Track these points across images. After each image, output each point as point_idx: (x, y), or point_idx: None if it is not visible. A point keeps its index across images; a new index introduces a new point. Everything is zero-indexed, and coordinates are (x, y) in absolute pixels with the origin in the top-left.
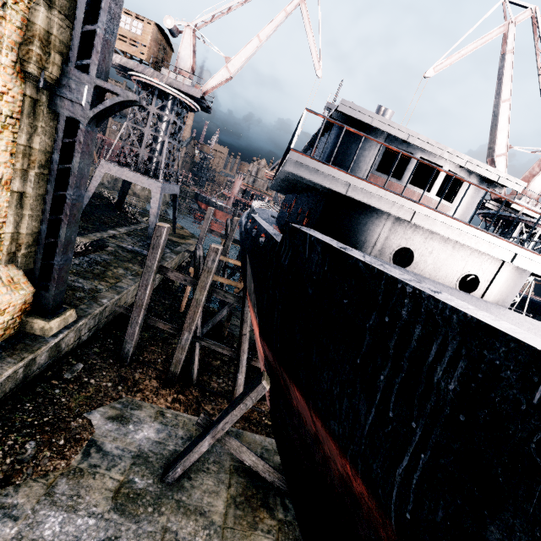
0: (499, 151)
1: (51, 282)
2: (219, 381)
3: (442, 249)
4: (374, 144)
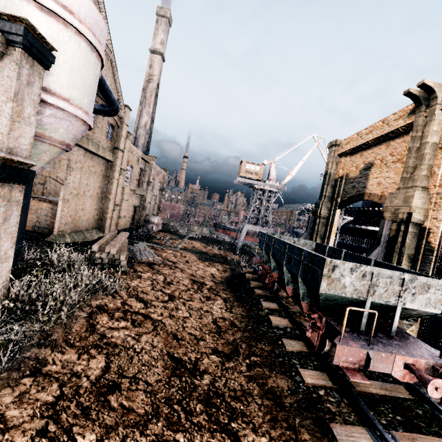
0: None
1: None
2: None
3: None
4: None
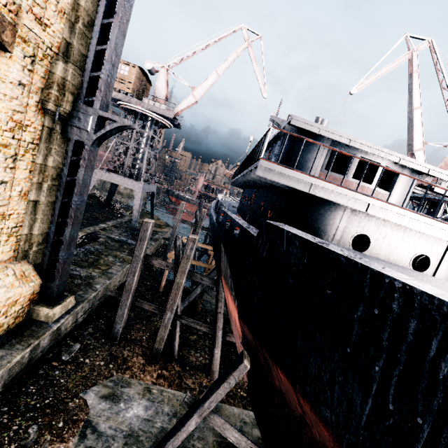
0: (417, 147)
1: (56, 274)
2: (197, 355)
3: (394, 234)
4: (322, 149)
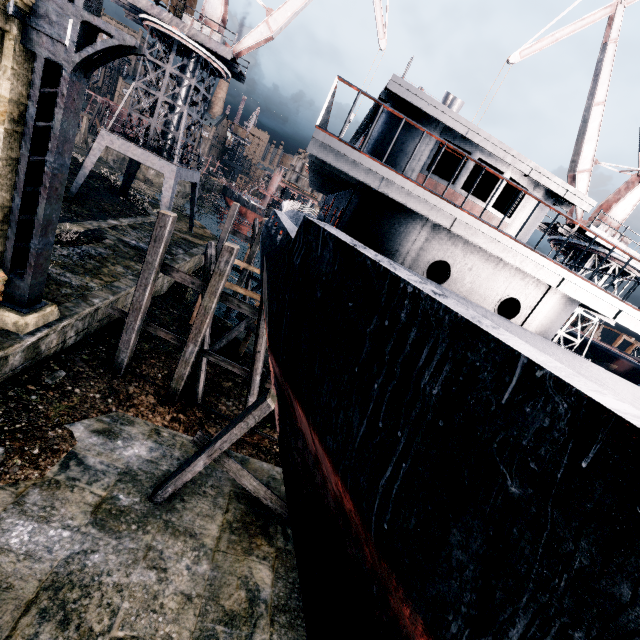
0: (582, 166)
1: (27, 270)
2: (228, 404)
3: (483, 267)
4: (428, 137)
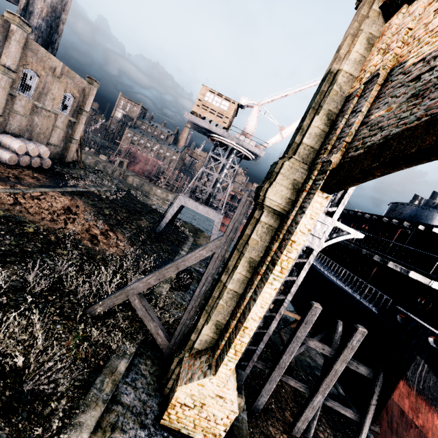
0: None
1: (250, 363)
2: (321, 429)
3: None
4: None
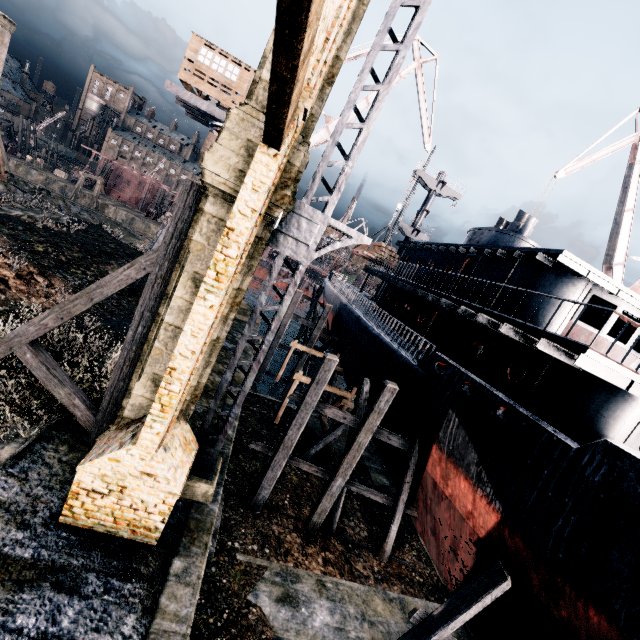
0: (617, 260)
1: (221, 437)
2: (352, 525)
3: None
4: (578, 292)
